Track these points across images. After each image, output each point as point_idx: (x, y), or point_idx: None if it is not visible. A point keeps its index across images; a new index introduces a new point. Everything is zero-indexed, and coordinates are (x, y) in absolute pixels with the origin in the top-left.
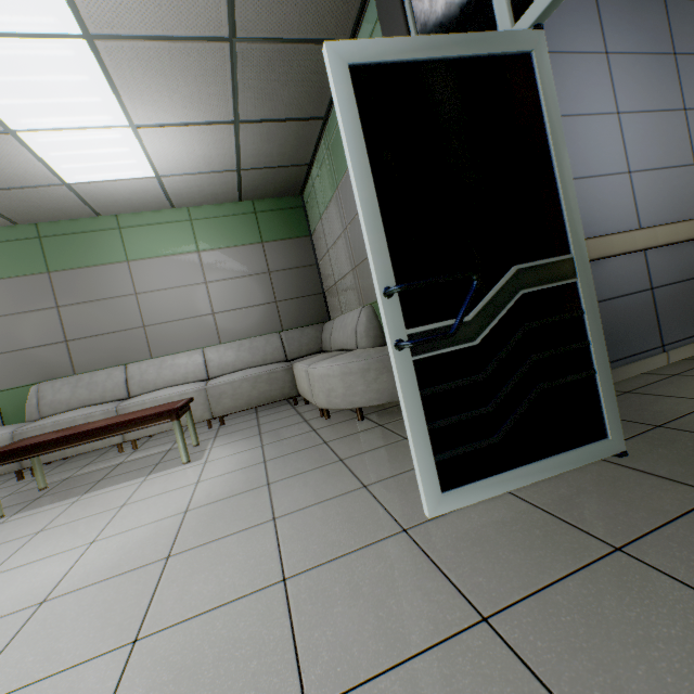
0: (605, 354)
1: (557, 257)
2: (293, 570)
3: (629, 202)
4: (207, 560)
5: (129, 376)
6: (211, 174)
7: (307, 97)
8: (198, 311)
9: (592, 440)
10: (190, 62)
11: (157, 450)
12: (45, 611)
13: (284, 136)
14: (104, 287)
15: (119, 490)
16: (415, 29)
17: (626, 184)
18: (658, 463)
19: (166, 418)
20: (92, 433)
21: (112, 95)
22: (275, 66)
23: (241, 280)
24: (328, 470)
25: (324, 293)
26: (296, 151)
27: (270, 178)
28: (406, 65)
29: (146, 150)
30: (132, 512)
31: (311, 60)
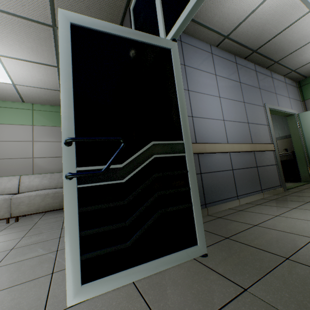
0: (198, 195)
1: (176, 141)
2: None
3: (223, 132)
4: None
5: None
6: (46, 89)
7: None
8: (24, 155)
9: (189, 246)
10: (31, 31)
11: None
12: None
13: None
14: None
15: None
16: None
17: (222, 124)
18: (220, 263)
19: None
20: None
21: None
22: None
23: (54, 143)
24: (42, 258)
25: None
26: None
27: None
28: (106, 34)
29: (6, 69)
30: None
31: None
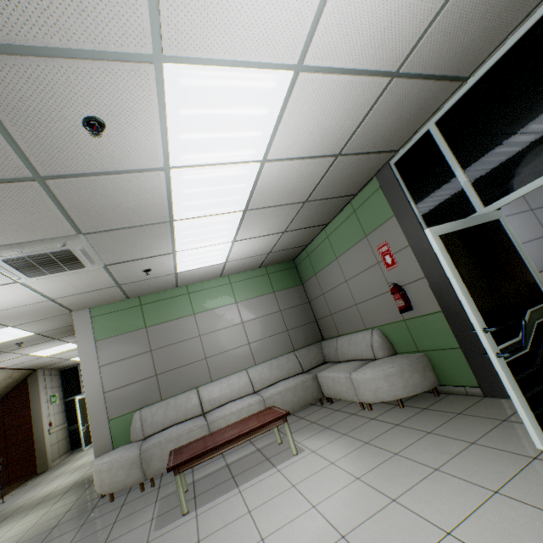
0: None
1: None
2: (494, 487)
3: None
4: (426, 495)
5: (201, 397)
6: (254, 256)
7: (324, 216)
8: (239, 343)
9: None
10: (281, 212)
11: (247, 451)
12: (354, 539)
13: (303, 234)
14: (180, 333)
15: (268, 478)
16: (410, 197)
17: None
18: None
19: (280, 420)
20: (241, 437)
21: (235, 230)
22: (317, 208)
23: (264, 318)
24: (429, 439)
25: (316, 320)
26: (304, 239)
27: (282, 254)
28: (456, 231)
29: (230, 250)
30: (311, 487)
31: (335, 203)
